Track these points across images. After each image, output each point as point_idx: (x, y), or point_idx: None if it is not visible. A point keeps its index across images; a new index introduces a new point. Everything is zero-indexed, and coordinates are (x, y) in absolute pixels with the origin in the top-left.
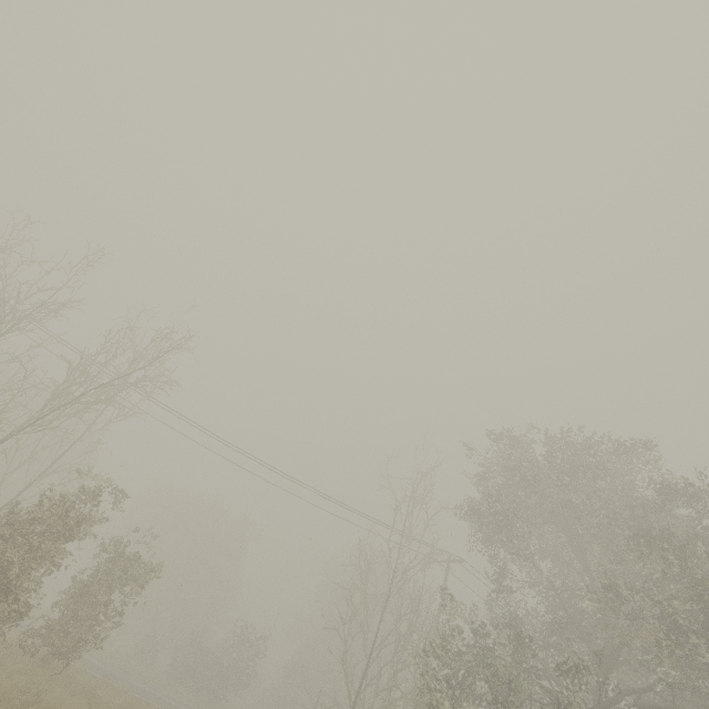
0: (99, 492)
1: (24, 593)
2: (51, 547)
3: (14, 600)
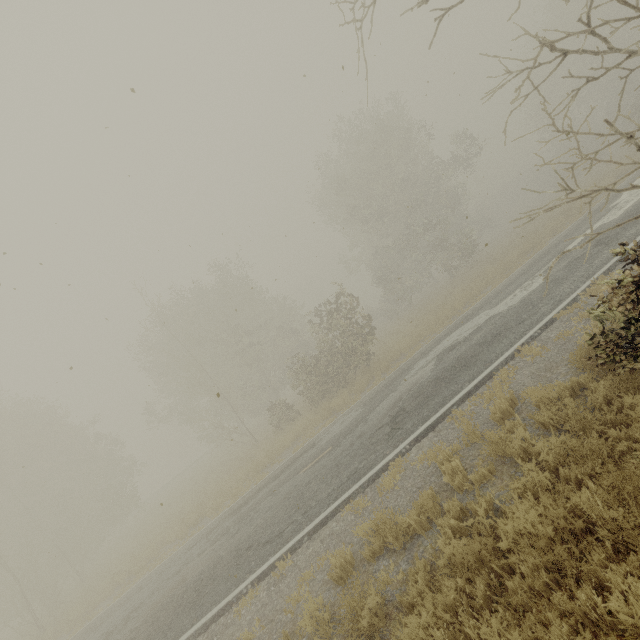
0: None
1: None
2: None
3: None
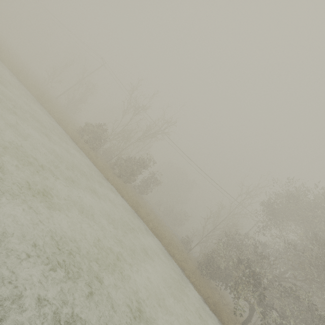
0: (150, 160)
1: (135, 176)
2: (140, 169)
3: (133, 177)
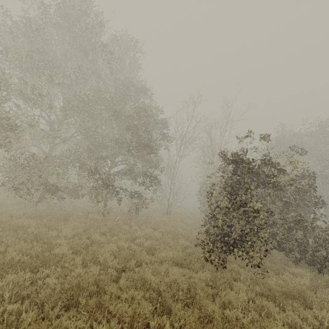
0: None
1: None
2: None
3: None
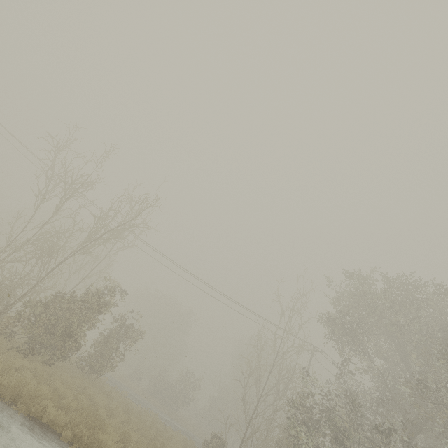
0: (113, 290)
1: (78, 338)
2: (91, 316)
3: (74, 341)
